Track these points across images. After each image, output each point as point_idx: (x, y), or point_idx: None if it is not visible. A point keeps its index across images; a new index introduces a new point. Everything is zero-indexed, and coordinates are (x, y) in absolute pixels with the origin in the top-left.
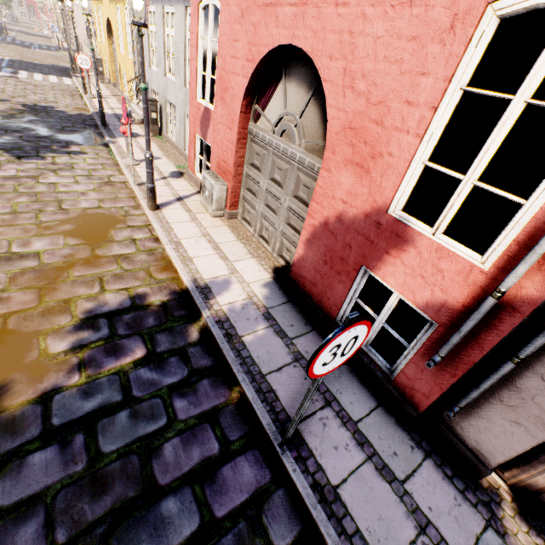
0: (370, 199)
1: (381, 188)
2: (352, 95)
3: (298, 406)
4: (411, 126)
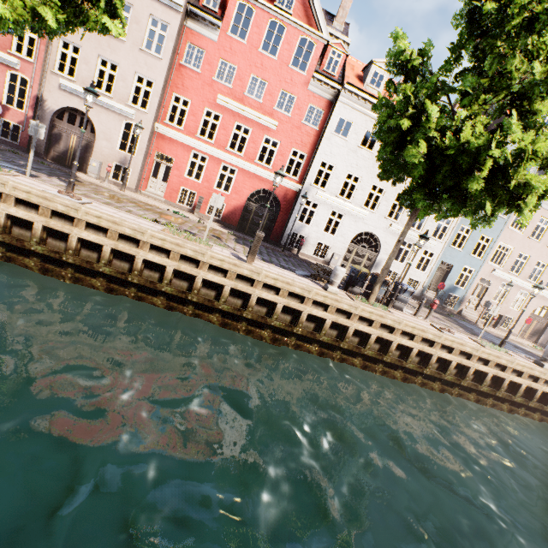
0: None
1: None
2: None
3: None
4: (2, 86)
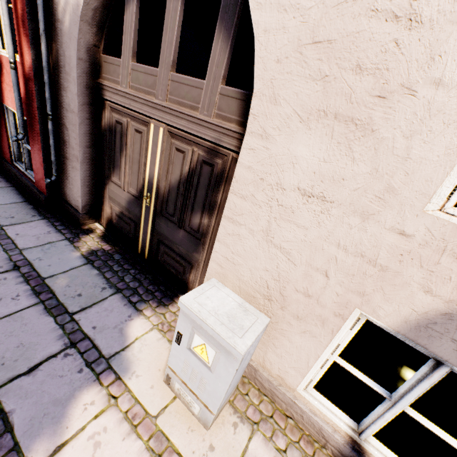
0: None
1: None
2: None
3: None
4: None
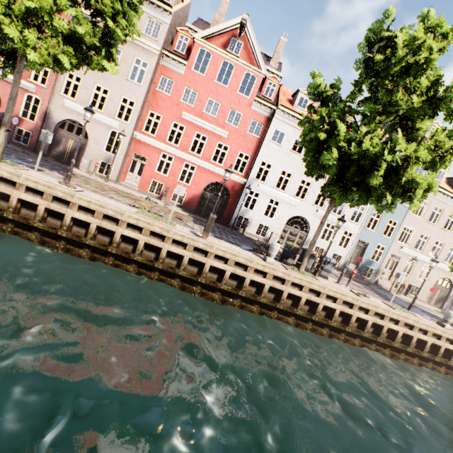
0: (15, 114)
1: (17, 112)
2: (7, 97)
3: (9, 144)
4: (20, 104)
